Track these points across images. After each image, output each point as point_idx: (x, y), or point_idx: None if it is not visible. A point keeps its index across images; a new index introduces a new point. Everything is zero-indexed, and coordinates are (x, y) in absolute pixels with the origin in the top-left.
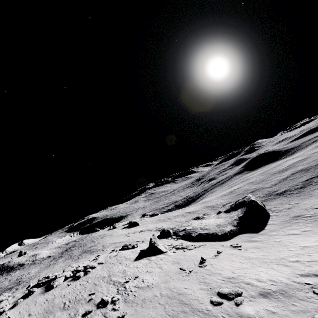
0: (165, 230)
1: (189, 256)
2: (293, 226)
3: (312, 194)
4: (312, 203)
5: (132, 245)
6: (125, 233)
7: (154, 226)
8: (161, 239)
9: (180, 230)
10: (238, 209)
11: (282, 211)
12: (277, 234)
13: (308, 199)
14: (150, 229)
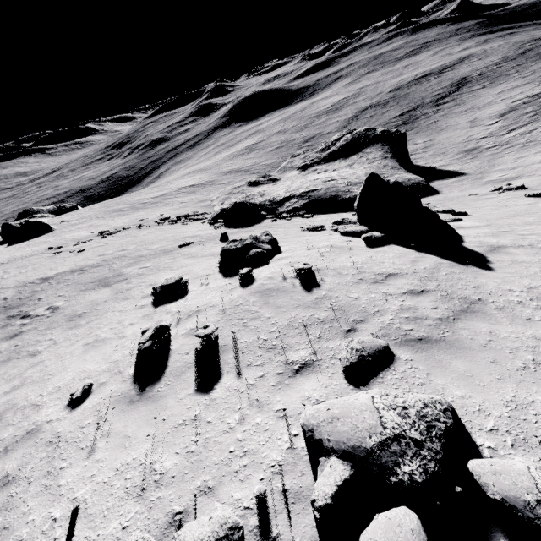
0: (245, 202)
1: (536, 213)
2: (506, 156)
3: (439, 127)
4: (462, 135)
5: (264, 239)
6: (32, 252)
7: (132, 220)
8: (253, 225)
9: (276, 201)
10: (359, 151)
11: (420, 152)
12: (520, 166)
13: (444, 133)
14: (132, 226)
